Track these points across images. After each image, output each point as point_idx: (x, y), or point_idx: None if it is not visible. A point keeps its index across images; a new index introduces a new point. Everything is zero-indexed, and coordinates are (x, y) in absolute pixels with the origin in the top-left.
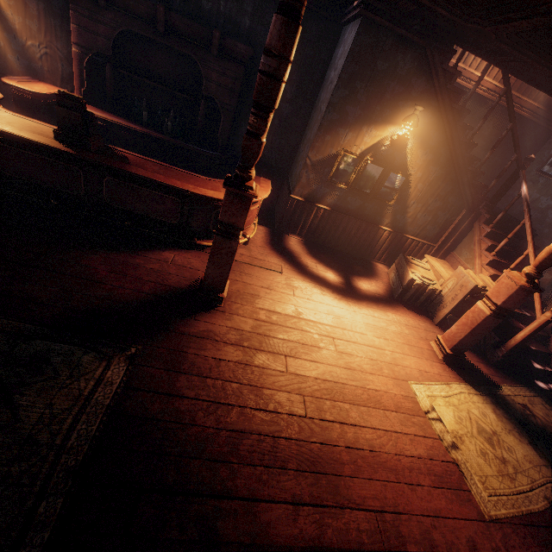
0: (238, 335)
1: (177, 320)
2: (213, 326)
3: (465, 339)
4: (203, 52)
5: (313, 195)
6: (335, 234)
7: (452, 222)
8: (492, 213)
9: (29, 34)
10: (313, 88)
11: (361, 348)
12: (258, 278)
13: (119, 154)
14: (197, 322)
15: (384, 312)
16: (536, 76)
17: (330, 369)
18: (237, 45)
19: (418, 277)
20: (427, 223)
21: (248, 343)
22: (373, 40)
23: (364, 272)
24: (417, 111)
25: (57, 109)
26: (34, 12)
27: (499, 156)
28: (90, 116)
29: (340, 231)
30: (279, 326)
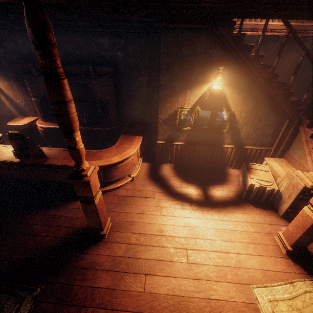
0: (112, 262)
1: (73, 257)
2: (96, 257)
3: (301, 239)
4: (89, 78)
5: (170, 138)
6: (193, 157)
7: (279, 130)
8: (312, 118)
9: (17, 97)
10: (157, 73)
11: (209, 256)
12: (136, 206)
13: (47, 152)
14: (86, 255)
15: (232, 214)
16: (310, 13)
17: (179, 283)
18: (103, 69)
19: (256, 181)
20: (259, 136)
21: (118, 268)
22: (173, 38)
23: (218, 180)
24: (222, 68)
25: (10, 141)
26: (15, 87)
27: (310, 70)
28: (26, 139)
29: (196, 155)
30: (144, 247)
